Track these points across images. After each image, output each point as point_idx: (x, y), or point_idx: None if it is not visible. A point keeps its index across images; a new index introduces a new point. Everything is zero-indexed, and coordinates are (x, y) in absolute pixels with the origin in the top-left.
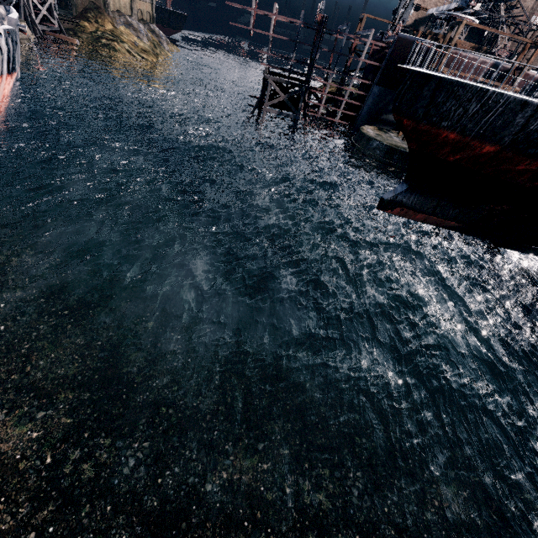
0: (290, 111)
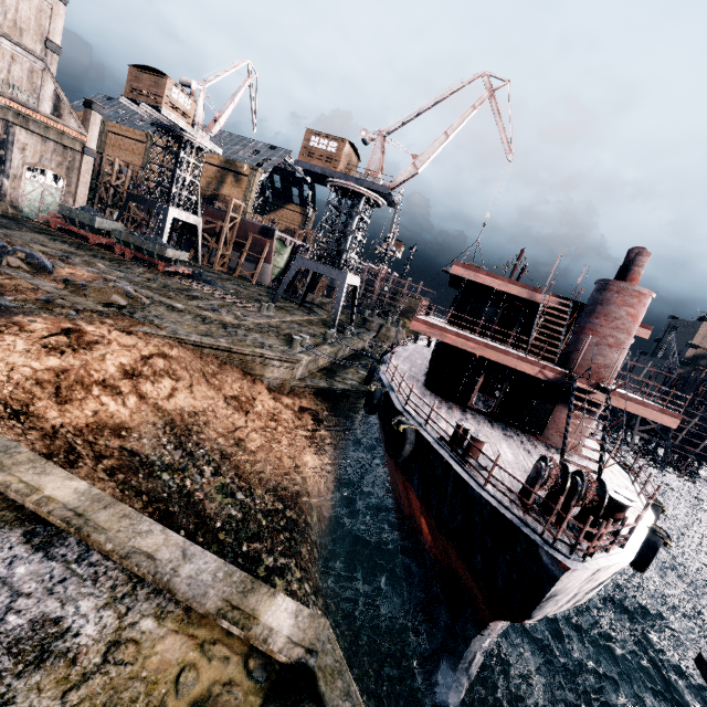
0: (646, 433)
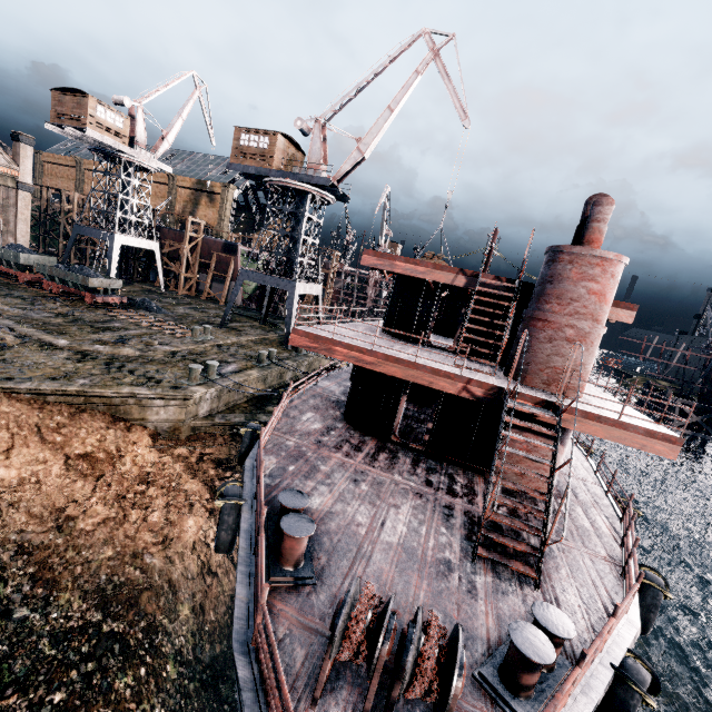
0: (688, 428)
